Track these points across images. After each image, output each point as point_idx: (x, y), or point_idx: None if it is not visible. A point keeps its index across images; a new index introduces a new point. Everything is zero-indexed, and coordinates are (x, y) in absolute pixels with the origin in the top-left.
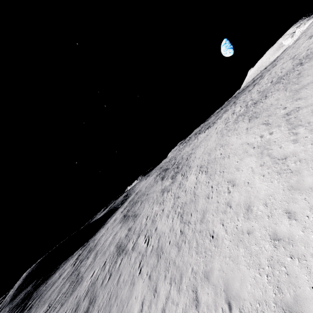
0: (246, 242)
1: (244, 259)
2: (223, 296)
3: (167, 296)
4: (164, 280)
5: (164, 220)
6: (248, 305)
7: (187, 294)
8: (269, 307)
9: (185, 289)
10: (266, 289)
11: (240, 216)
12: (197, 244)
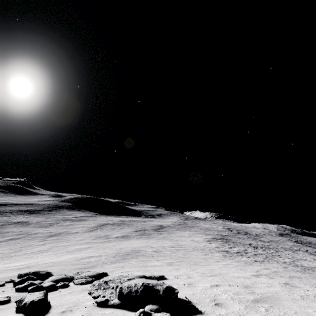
0: None
1: None
2: None
3: None
4: None
5: (47, 246)
6: None
7: None
8: None
9: None
10: None
11: None
12: None
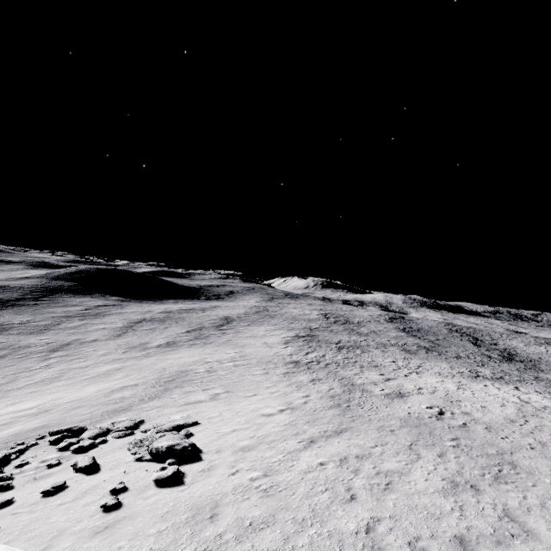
0: None
1: None
2: None
3: None
4: None
5: (56, 370)
6: None
7: None
8: None
9: None
10: None
11: None
12: None
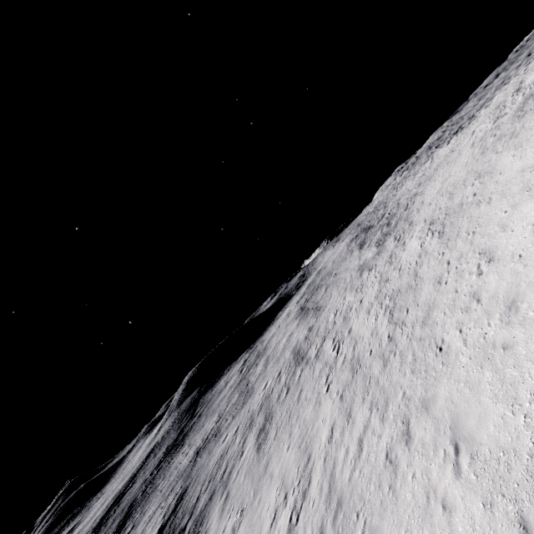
0: (498, 363)
1: (489, 388)
2: (448, 435)
3: (366, 424)
4: (361, 404)
5: (363, 318)
6: (485, 452)
7: (394, 425)
8: (519, 459)
9: (391, 419)
10: (520, 435)
11: (493, 318)
12: (414, 359)
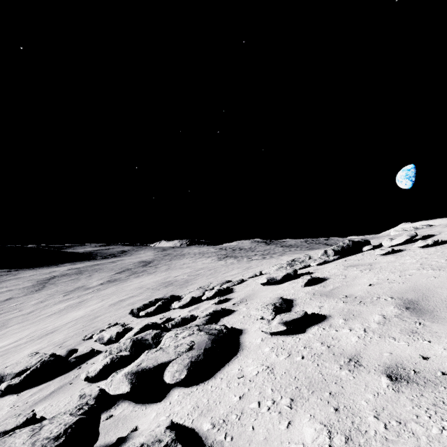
0: None
1: None
2: None
3: None
4: None
5: None
6: None
7: None
8: None
9: None
10: None
11: None
12: None
